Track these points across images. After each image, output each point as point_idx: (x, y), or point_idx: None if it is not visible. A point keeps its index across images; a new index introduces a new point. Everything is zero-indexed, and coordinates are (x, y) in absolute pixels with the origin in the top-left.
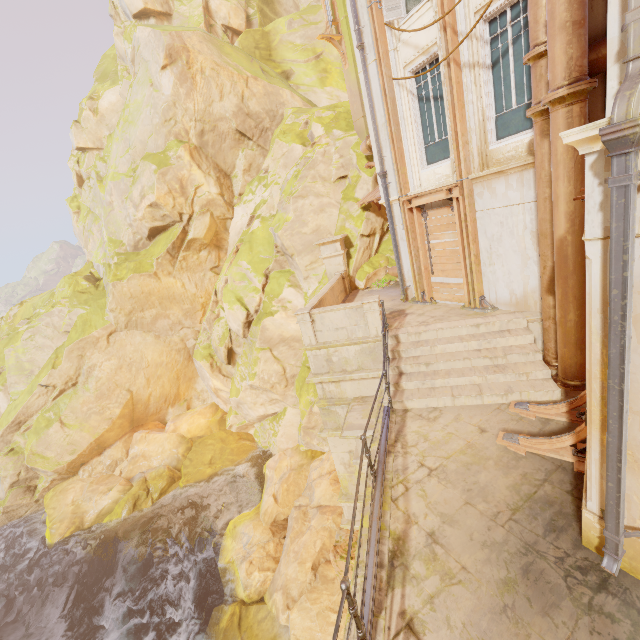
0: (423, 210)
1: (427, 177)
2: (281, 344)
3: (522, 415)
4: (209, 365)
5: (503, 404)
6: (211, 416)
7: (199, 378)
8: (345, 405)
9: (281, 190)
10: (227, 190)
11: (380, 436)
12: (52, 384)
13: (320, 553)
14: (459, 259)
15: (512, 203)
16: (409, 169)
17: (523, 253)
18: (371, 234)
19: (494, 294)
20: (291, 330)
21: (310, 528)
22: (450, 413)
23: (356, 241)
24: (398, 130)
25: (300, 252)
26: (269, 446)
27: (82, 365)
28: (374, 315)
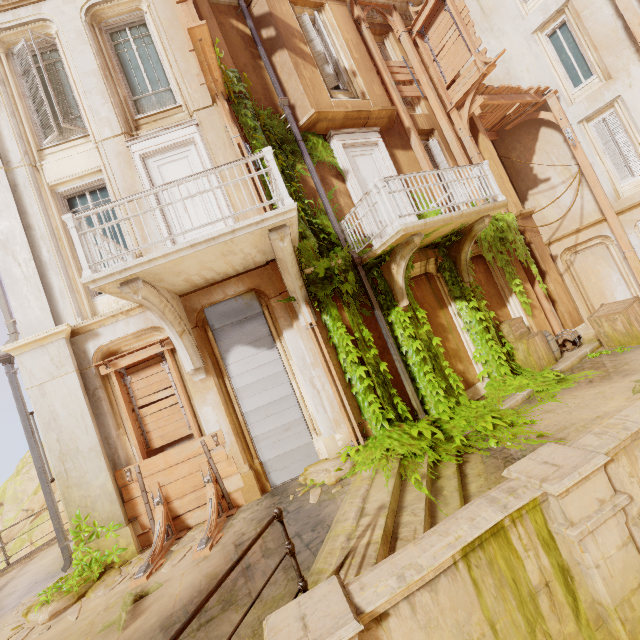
0: None
1: None
2: None
3: None
4: None
5: None
6: None
7: None
8: None
9: None
10: None
11: None
12: (32, 508)
13: None
14: None
15: None
16: None
17: None
18: None
19: None
20: None
21: None
22: None
23: None
24: None
25: None
26: None
27: (56, 490)
28: None
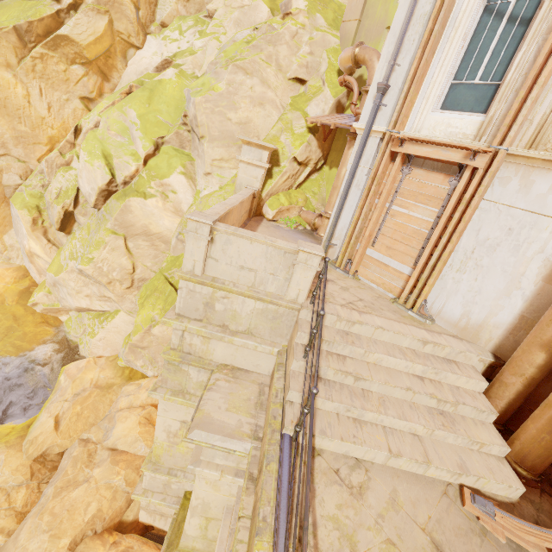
0: (408, 163)
1: (435, 124)
2: (142, 237)
3: (485, 525)
4: (30, 220)
5: (450, 485)
6: (12, 282)
7: (12, 229)
8: (204, 369)
9: (220, 50)
10: (147, 5)
11: (285, 547)
12: None
13: (89, 523)
14: (420, 245)
15: (545, 212)
16: (420, 100)
17: (515, 278)
18: (304, 163)
19: (441, 304)
20: (162, 226)
21: (89, 480)
22: (382, 482)
23: (285, 162)
24: (439, 35)
25: (214, 138)
26: (79, 343)
27: None
28: (306, 273)
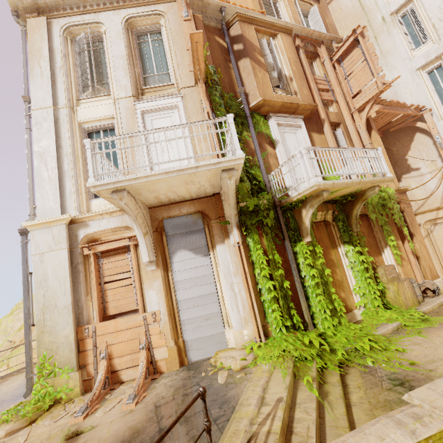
0: None
1: None
2: None
3: None
4: None
5: None
6: None
7: None
8: None
9: None
10: None
11: None
12: (14, 340)
13: None
14: None
15: None
16: None
17: None
18: None
19: None
20: None
21: None
22: None
23: None
24: None
25: None
26: None
27: (33, 331)
28: None
